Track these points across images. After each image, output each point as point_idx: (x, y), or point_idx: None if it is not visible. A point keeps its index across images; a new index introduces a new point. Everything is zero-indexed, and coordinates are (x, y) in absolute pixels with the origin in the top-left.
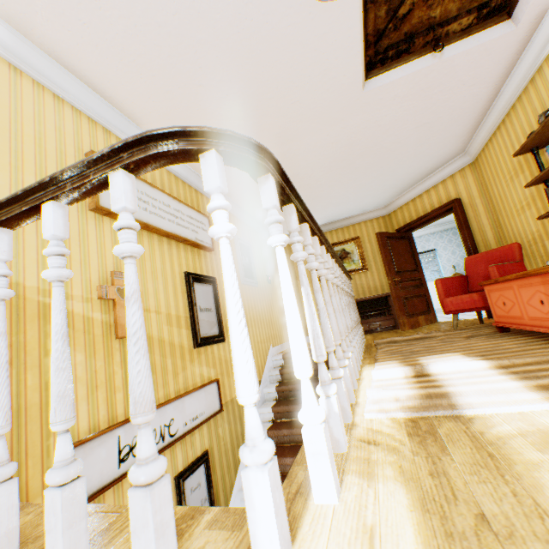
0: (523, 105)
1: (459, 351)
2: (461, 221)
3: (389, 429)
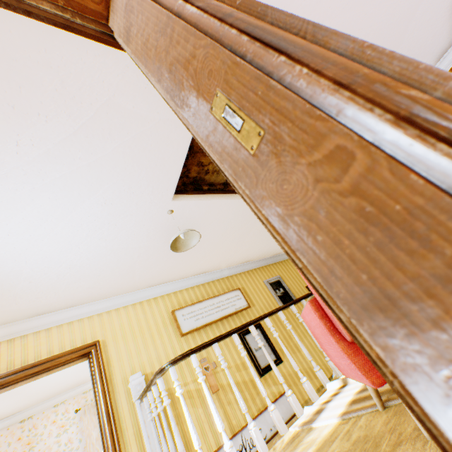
0: None
1: None
2: None
3: (286, 439)
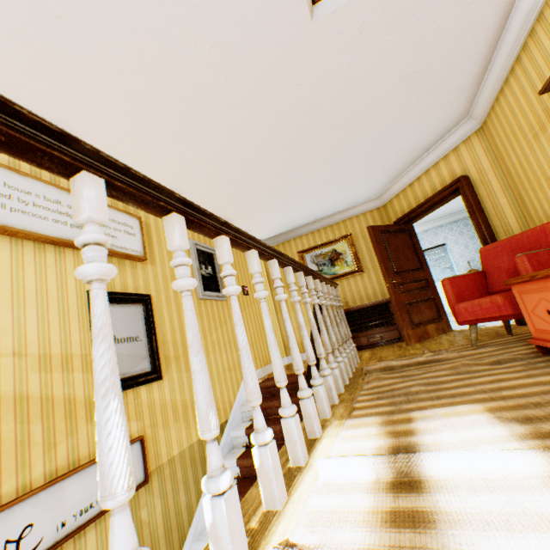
0: (547, 24)
1: (482, 400)
2: (471, 203)
3: None
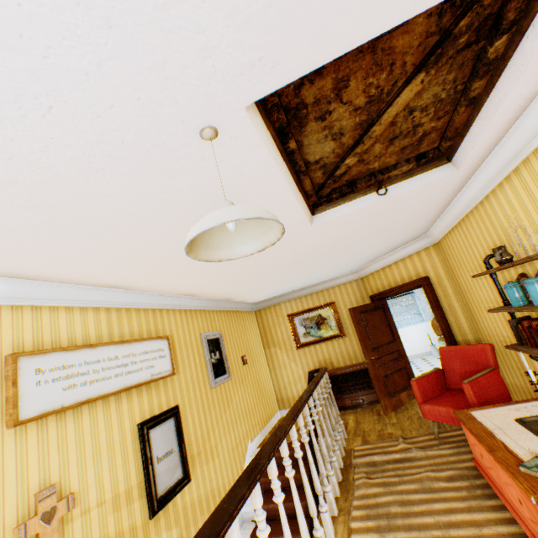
0: (476, 220)
1: None
2: (431, 301)
3: None
